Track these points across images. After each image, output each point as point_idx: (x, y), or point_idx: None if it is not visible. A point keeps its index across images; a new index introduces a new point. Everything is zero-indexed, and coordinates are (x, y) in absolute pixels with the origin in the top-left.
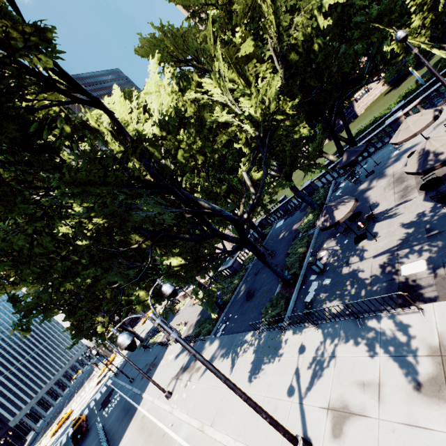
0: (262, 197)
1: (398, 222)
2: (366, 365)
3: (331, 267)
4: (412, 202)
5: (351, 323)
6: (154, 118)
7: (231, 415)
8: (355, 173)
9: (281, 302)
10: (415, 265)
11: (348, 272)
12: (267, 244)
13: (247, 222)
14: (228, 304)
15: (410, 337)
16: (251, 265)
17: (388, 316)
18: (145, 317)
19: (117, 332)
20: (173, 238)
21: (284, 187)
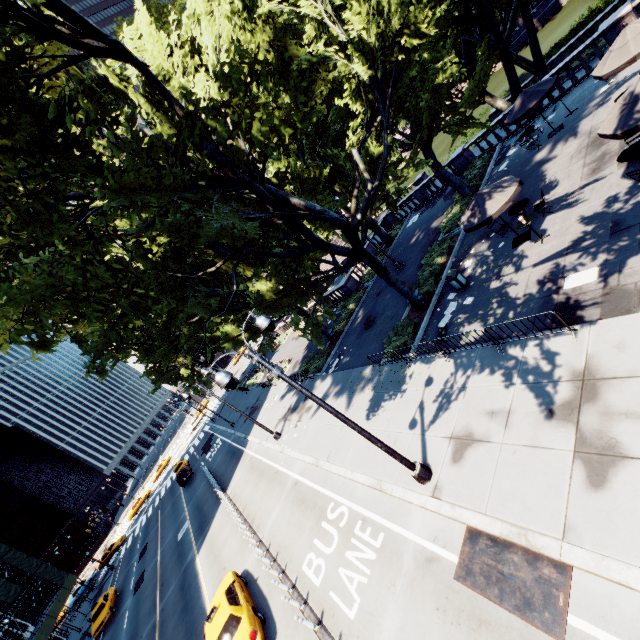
0: (384, 184)
1: (578, 213)
2: (499, 394)
3: (476, 281)
4: (605, 180)
5: (490, 350)
6: (209, 66)
7: (347, 450)
8: (533, 132)
9: (408, 329)
10: (584, 275)
11: (497, 287)
12: (394, 252)
13: (362, 225)
14: (341, 335)
15: (554, 362)
16: (371, 283)
17: (535, 340)
18: (242, 354)
19: (213, 371)
20: (261, 255)
21: (416, 166)
